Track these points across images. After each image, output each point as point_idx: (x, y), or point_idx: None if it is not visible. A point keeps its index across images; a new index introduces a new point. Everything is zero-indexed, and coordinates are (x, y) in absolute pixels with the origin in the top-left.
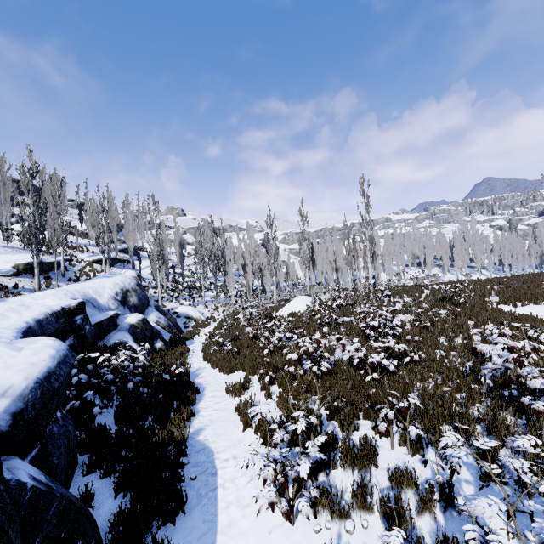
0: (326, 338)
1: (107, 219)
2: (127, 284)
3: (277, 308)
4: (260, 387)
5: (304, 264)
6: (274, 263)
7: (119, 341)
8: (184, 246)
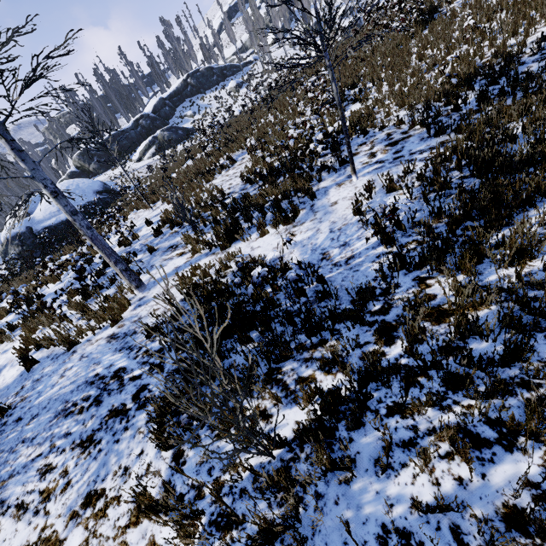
0: None
1: None
2: None
3: None
4: None
5: None
6: None
7: None
8: None
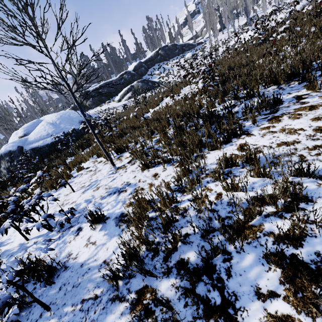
0: None
1: None
2: (304, 3)
3: None
4: None
5: None
6: None
7: None
8: None
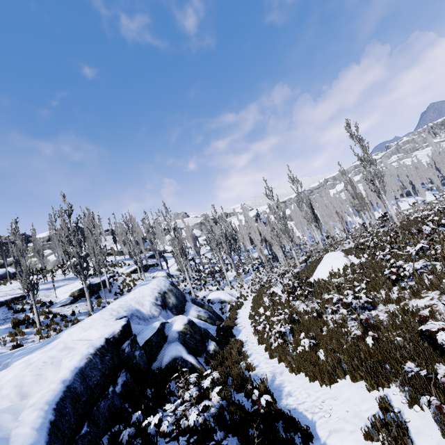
0: (421, 297)
1: (133, 234)
2: (162, 286)
3: (309, 272)
4: (440, 430)
5: (310, 223)
6: (285, 229)
7: (173, 357)
8: (197, 239)
